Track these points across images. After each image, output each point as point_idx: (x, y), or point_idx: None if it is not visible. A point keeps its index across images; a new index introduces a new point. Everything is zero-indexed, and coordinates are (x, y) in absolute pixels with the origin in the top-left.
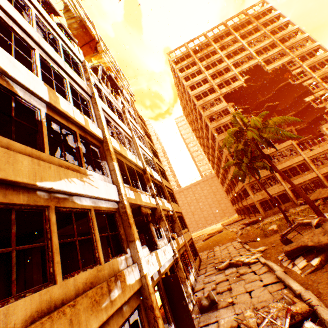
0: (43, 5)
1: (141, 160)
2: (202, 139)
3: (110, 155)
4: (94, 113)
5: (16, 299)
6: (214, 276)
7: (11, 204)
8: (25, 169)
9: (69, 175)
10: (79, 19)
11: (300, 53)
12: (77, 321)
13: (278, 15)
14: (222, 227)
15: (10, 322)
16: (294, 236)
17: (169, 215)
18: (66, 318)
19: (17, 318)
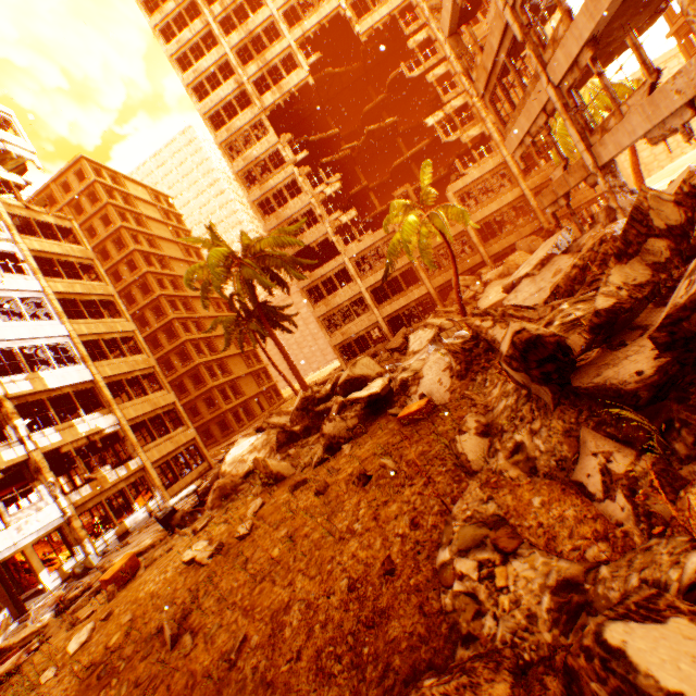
0: None
1: None
2: None
3: None
4: None
5: None
6: None
7: None
8: None
9: None
10: None
11: None
12: None
13: None
14: None
15: None
16: None
17: (98, 440)
18: None
19: None
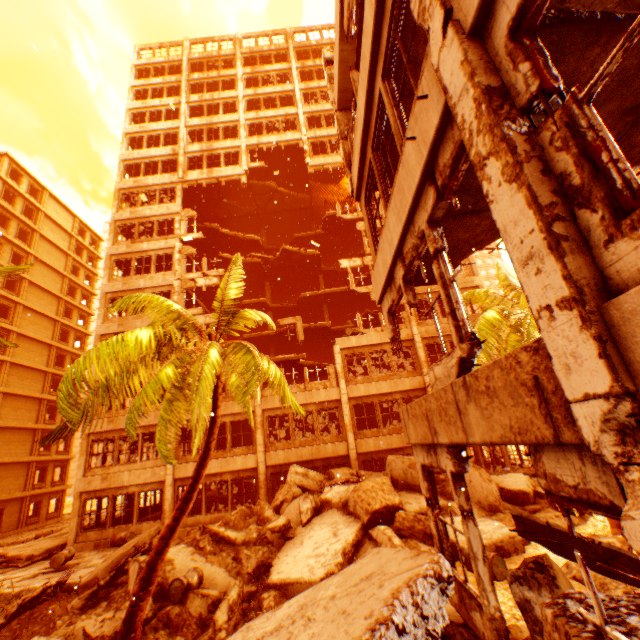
0: None
1: None
2: None
3: None
4: None
5: None
6: None
7: None
8: None
9: None
10: None
11: None
12: None
13: None
14: None
15: None
16: None
17: None
18: None
19: None
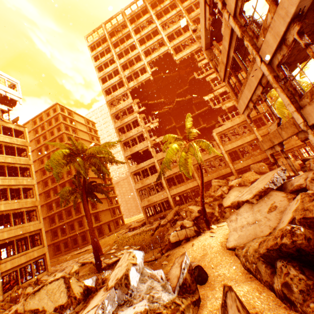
0: None
1: None
2: None
3: None
4: None
5: None
6: None
7: None
8: None
9: None
10: None
11: None
12: None
13: None
14: None
15: None
16: None
17: None
18: None
19: None
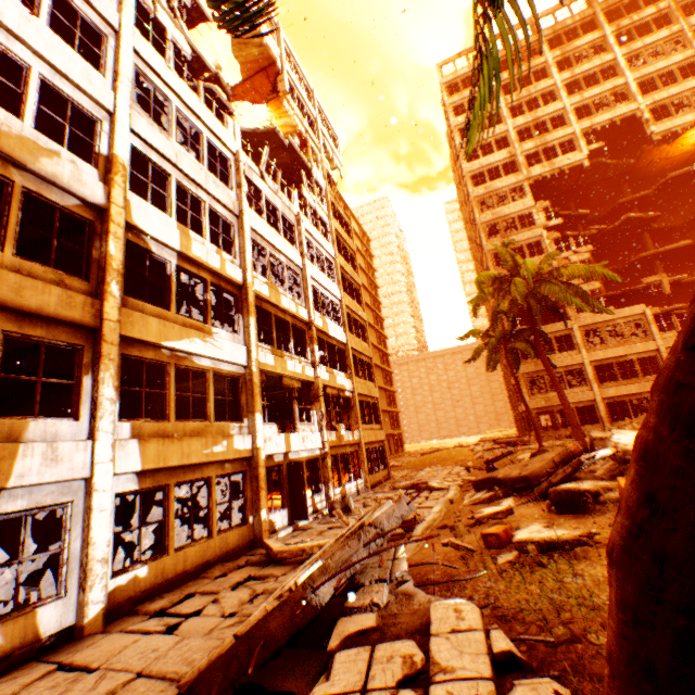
0: (188, 73)
1: (308, 308)
2: (477, 265)
3: (248, 307)
4: (238, 243)
5: (145, 421)
6: (383, 493)
7: (144, 358)
8: (155, 331)
9: (191, 335)
10: None
11: None
12: (182, 450)
13: None
14: None
15: (142, 432)
16: None
17: (341, 397)
18: (174, 445)
19: (146, 431)
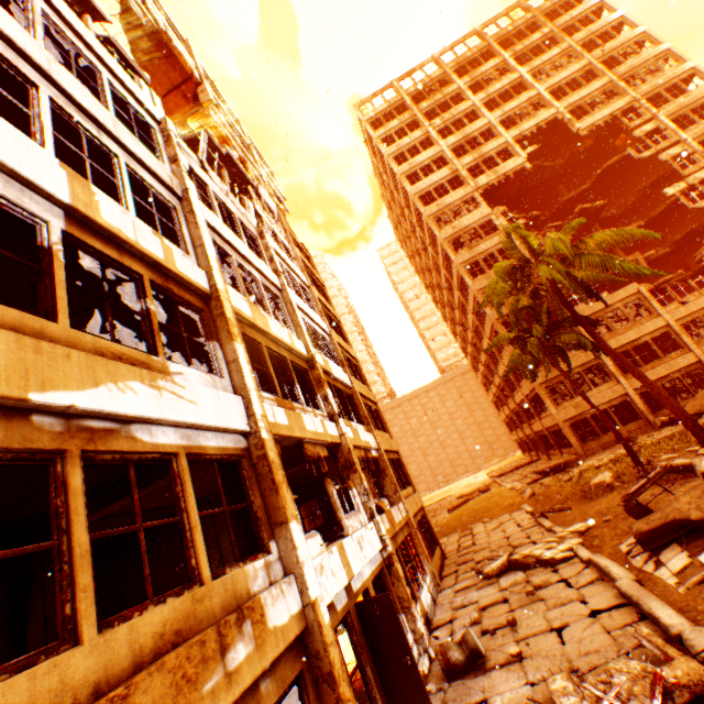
0: None
1: (303, 339)
2: (438, 291)
3: (228, 328)
4: (188, 235)
5: None
6: (476, 592)
7: None
8: None
9: (120, 375)
10: (155, 34)
11: (651, 87)
12: None
13: (599, 6)
14: (488, 481)
15: None
16: (655, 497)
17: (370, 459)
18: None
19: None
